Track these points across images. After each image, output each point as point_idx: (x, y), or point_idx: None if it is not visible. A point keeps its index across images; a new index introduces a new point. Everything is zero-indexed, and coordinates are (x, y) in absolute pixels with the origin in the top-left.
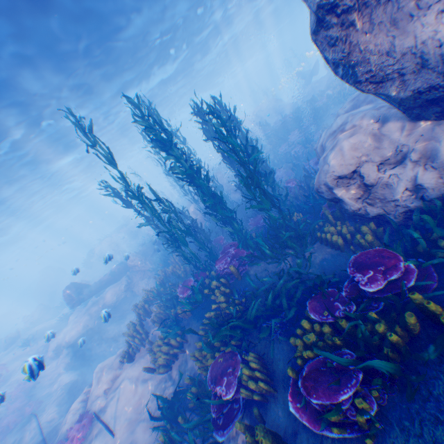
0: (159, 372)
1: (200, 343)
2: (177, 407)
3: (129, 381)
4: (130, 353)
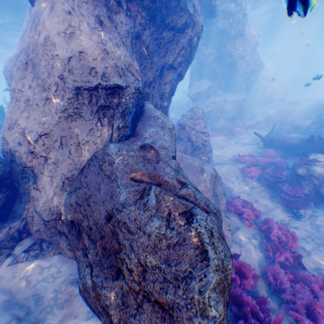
0: None
1: None
2: None
3: None
4: None
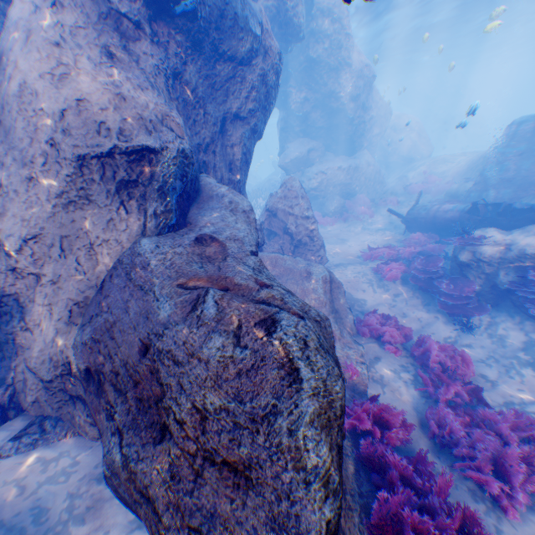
0: None
1: None
2: None
3: None
4: None
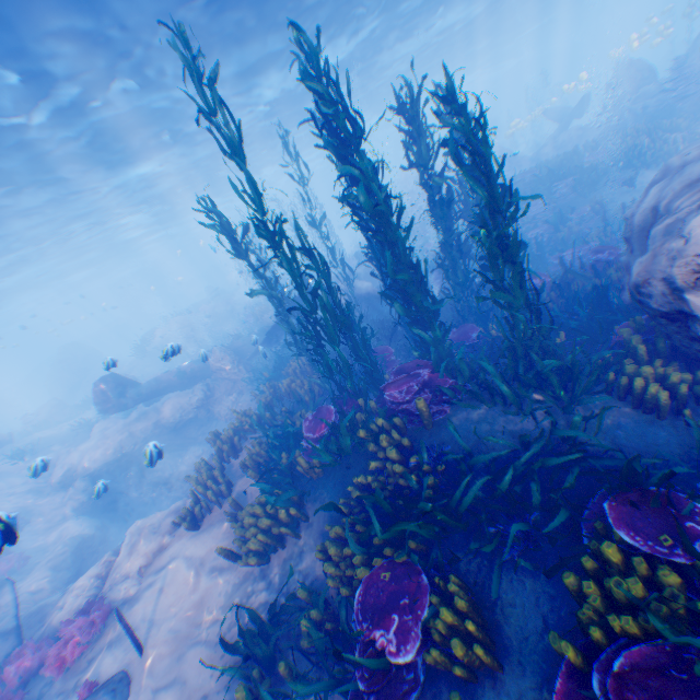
0: (244, 562)
1: (339, 529)
2: (273, 638)
3: (185, 564)
4: (194, 514)
